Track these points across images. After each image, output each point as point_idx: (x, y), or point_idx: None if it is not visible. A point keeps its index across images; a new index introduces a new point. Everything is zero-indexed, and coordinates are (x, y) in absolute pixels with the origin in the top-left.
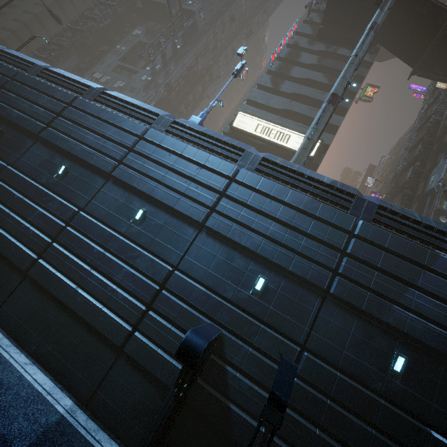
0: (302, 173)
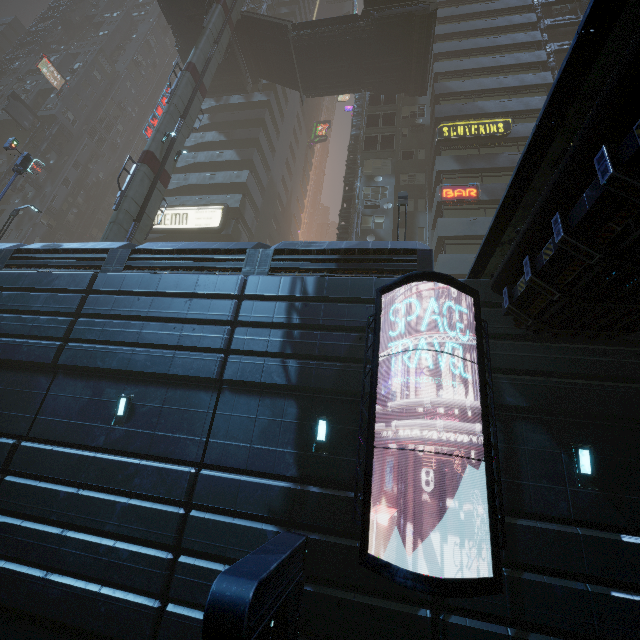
0: (56, 249)
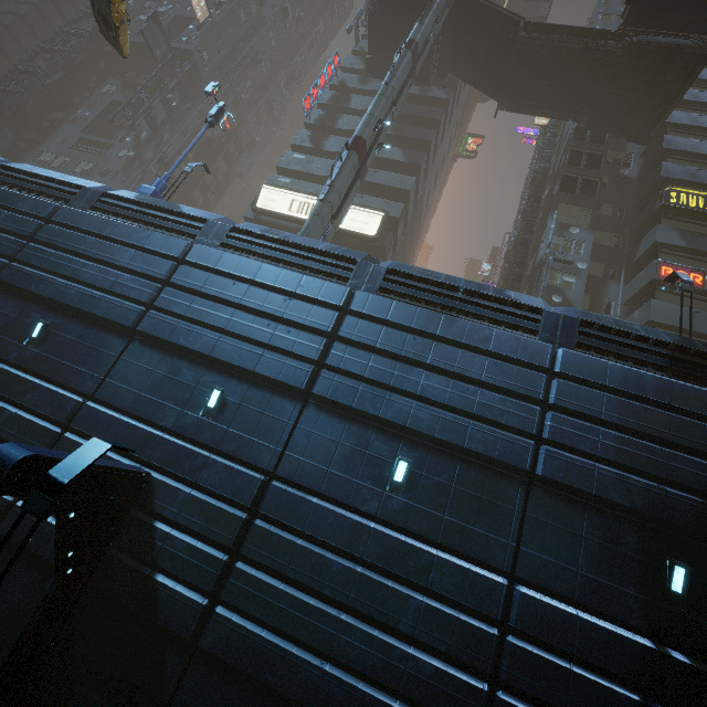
0: (287, 241)
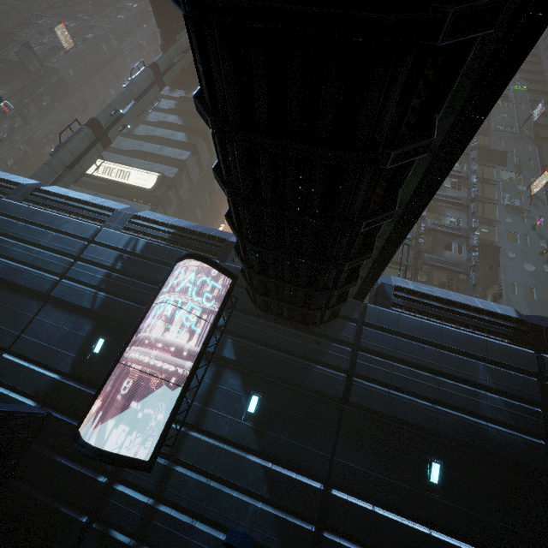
0: None
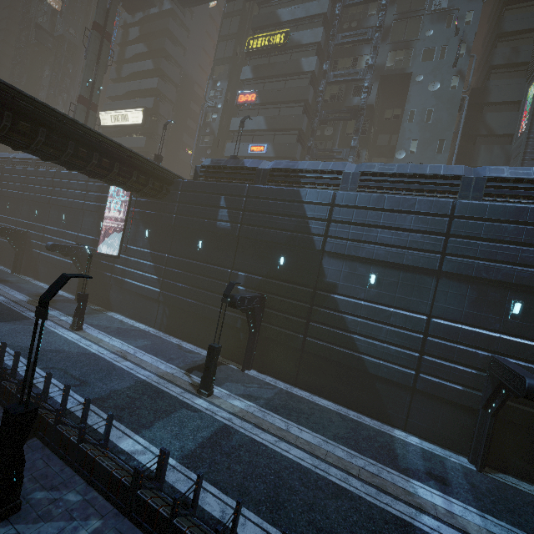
0: None
